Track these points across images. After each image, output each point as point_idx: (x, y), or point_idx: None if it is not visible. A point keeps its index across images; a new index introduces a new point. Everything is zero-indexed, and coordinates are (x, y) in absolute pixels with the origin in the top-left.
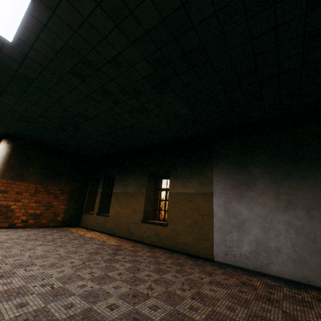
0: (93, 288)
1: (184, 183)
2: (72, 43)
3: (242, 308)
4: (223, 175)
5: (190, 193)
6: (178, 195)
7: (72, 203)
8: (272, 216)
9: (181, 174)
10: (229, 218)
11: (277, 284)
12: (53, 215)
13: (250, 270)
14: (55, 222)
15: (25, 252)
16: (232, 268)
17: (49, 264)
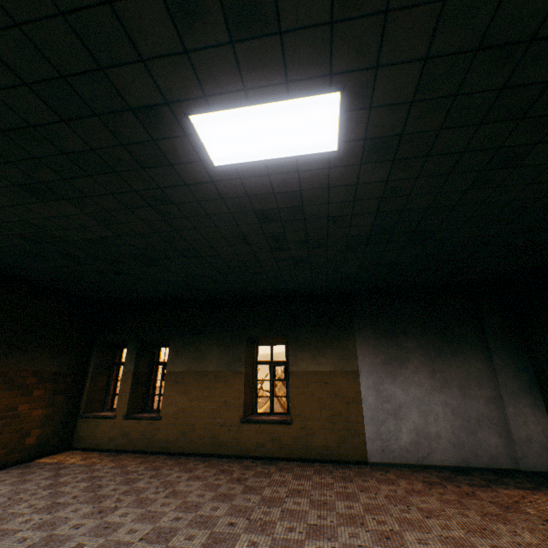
0: (335, 547)
1: (315, 356)
2: (307, 193)
3: (467, 510)
4: (371, 348)
5: (326, 371)
6: (307, 375)
7: (59, 400)
8: (430, 397)
9: (308, 343)
10: (383, 403)
11: (447, 474)
12: (18, 437)
13: (412, 464)
14: (22, 451)
15: (112, 535)
16: (392, 466)
17: (208, 539)
